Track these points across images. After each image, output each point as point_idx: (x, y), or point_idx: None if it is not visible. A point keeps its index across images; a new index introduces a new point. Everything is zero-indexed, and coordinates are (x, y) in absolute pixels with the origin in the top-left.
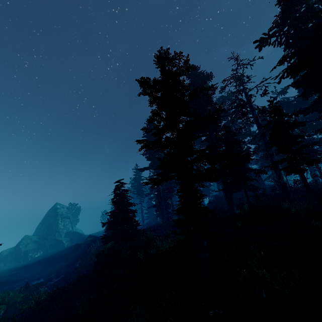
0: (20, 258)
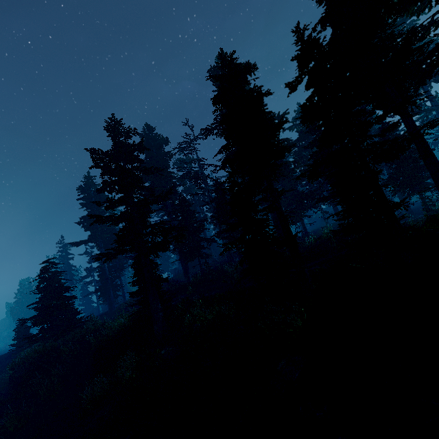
0: None
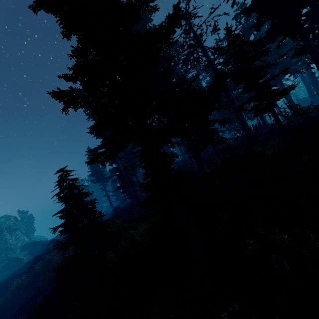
0: None
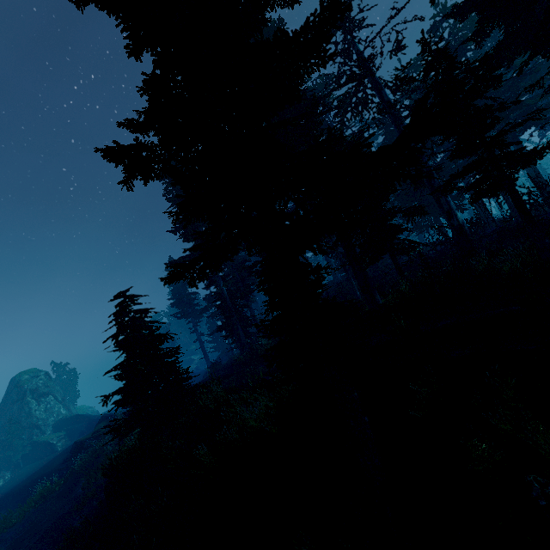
0: None
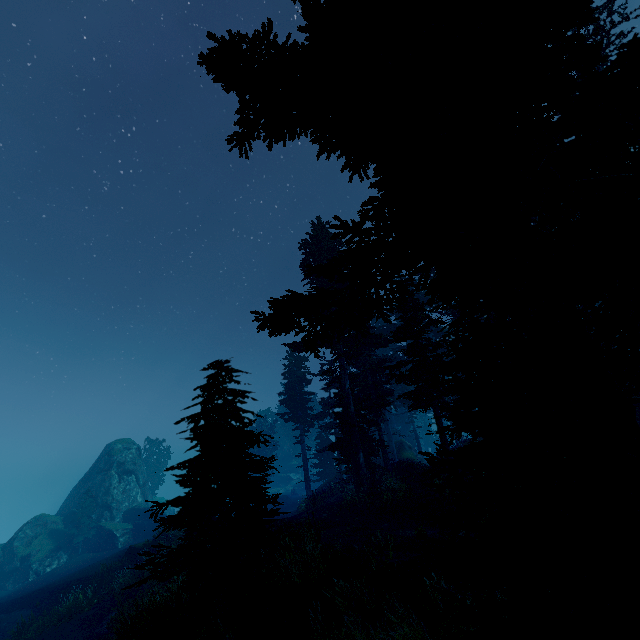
0: (10, 576)
